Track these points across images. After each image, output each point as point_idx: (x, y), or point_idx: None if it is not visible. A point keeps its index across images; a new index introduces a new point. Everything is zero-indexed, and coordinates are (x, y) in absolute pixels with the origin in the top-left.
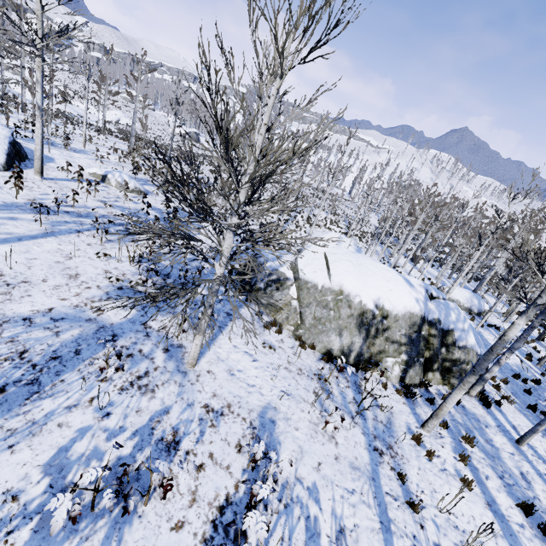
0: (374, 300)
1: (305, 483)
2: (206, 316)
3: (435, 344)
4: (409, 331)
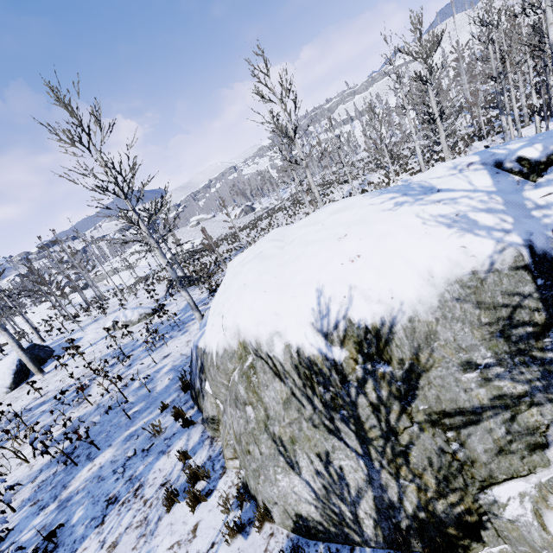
0: (313, 324)
1: None
2: None
3: None
4: (508, 344)
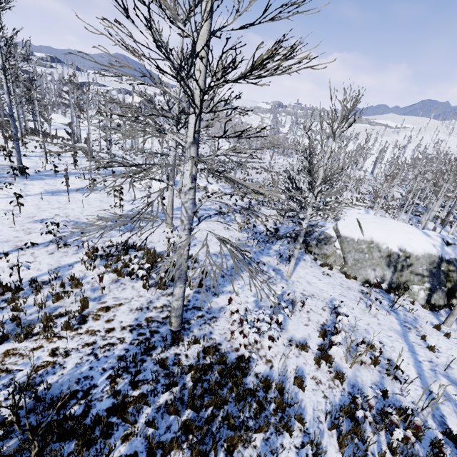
0: (397, 246)
1: (361, 327)
2: (298, 249)
3: (454, 277)
4: (429, 267)
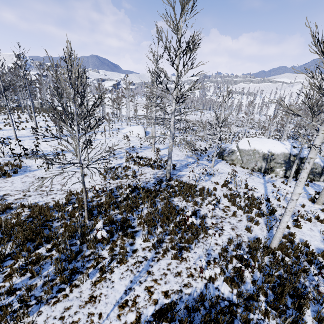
0: (267, 150)
1: (244, 181)
2: (215, 153)
3: (298, 163)
4: (284, 159)
